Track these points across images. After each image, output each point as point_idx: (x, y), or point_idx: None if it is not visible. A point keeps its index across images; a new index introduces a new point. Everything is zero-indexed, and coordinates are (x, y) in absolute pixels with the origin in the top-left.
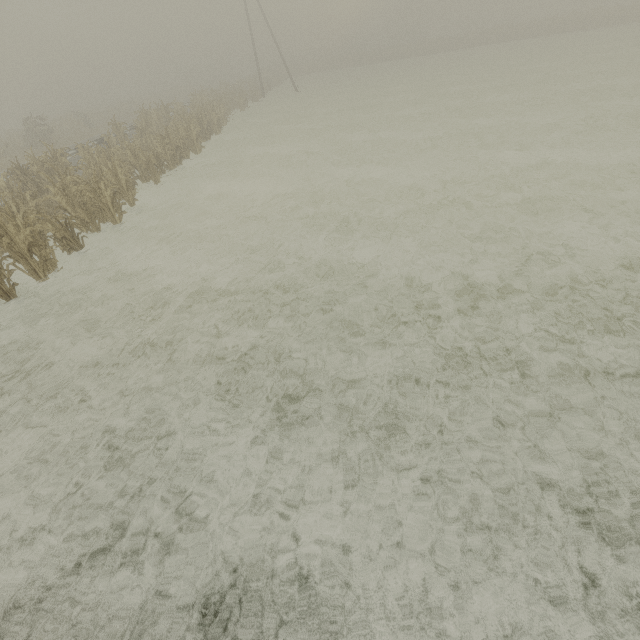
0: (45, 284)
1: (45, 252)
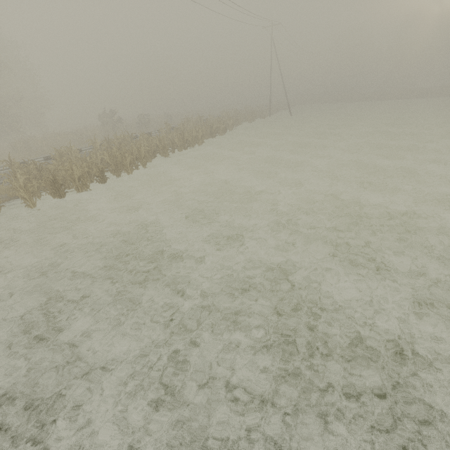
0: (80, 195)
1: (84, 181)
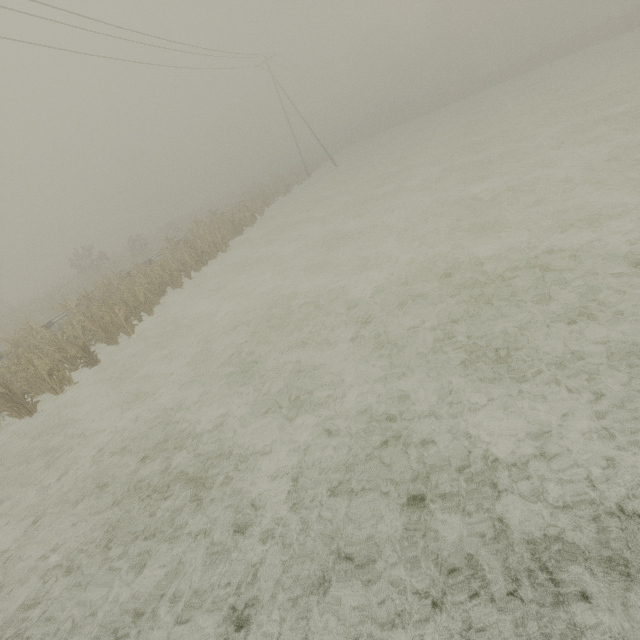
0: (62, 397)
1: (61, 374)
